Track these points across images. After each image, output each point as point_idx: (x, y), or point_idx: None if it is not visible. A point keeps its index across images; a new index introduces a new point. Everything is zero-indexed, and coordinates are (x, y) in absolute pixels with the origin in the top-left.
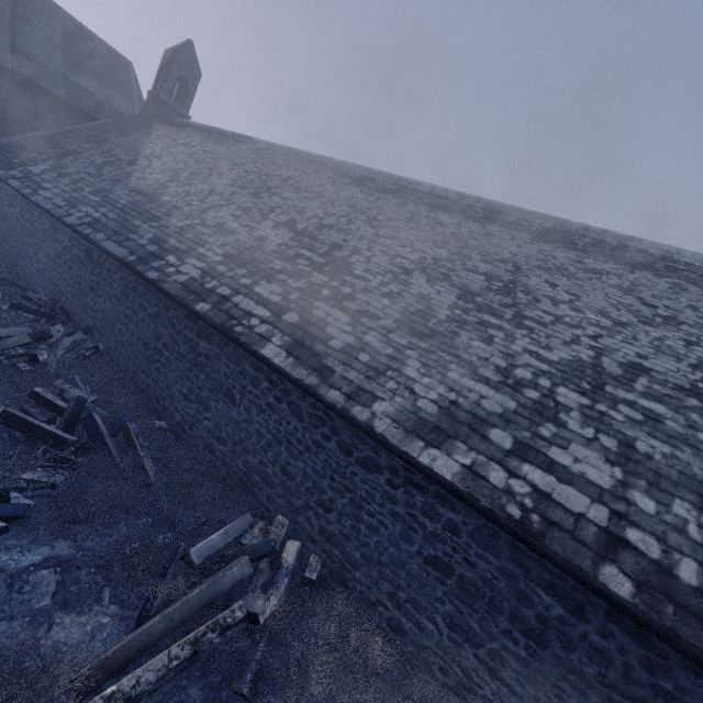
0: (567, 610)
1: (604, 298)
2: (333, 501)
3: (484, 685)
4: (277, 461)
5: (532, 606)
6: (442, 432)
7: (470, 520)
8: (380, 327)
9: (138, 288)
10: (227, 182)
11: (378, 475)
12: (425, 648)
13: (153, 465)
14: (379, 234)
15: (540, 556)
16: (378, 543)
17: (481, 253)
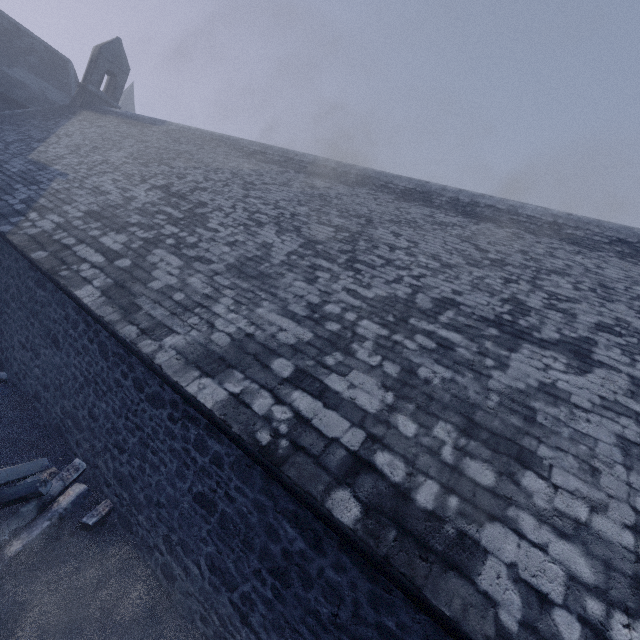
0: (307, 543)
1: (442, 245)
2: (126, 441)
3: (236, 634)
4: (86, 404)
5: (278, 541)
6: (224, 362)
7: (232, 450)
8: (209, 271)
9: None
10: (124, 155)
11: (162, 410)
12: (190, 595)
13: None
14: (248, 195)
15: (279, 483)
16: (158, 482)
17: (340, 210)
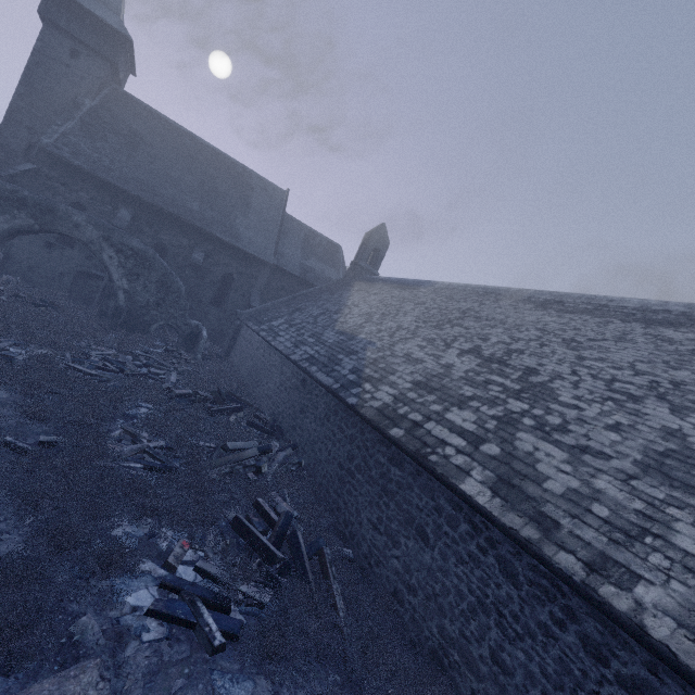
0: None
1: None
2: None
3: None
4: (484, 639)
5: None
6: None
7: None
8: (614, 470)
9: (339, 411)
10: (412, 319)
11: None
12: None
13: (342, 603)
14: (582, 356)
15: None
16: None
17: None
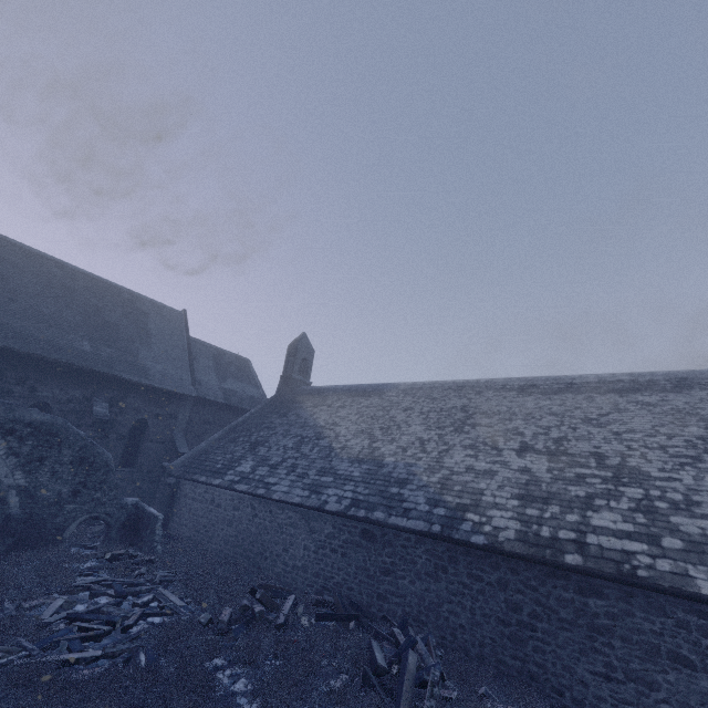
0: None
1: None
2: None
3: None
4: None
5: None
6: None
7: None
8: None
9: (458, 557)
10: (422, 427)
11: None
12: None
13: None
14: (615, 431)
15: None
16: None
17: None
